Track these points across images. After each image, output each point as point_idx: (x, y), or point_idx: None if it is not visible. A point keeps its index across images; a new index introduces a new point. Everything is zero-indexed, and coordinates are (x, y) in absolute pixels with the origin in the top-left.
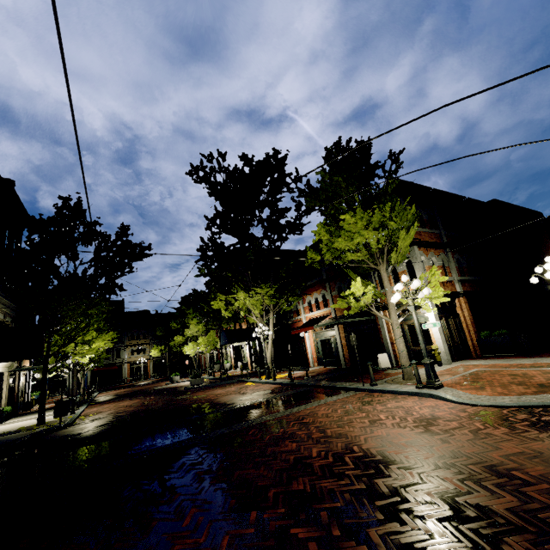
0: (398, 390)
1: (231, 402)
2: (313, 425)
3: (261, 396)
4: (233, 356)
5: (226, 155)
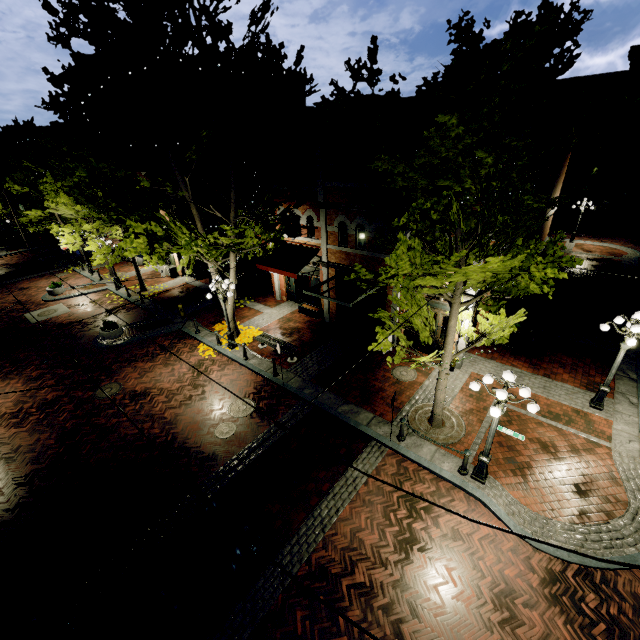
0: (439, 474)
1: (209, 448)
2: (377, 603)
3: (249, 428)
4: None
5: None
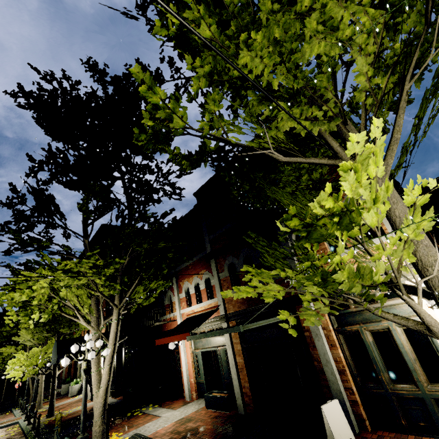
0: None
1: None
2: None
3: None
4: None
5: (79, 84)
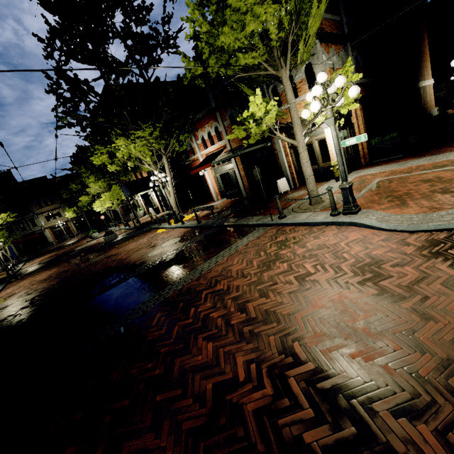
0: (312, 222)
1: (140, 262)
2: (229, 296)
3: (171, 248)
4: (143, 203)
5: None
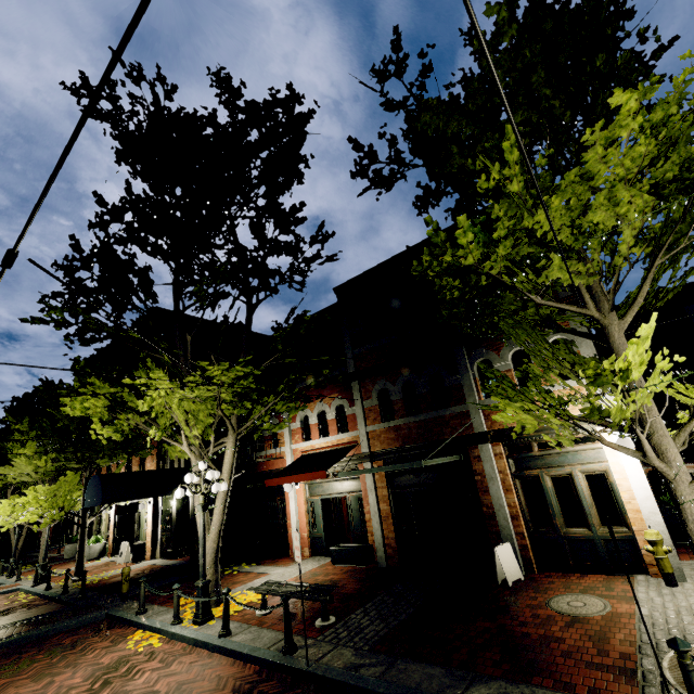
0: None
1: None
2: None
3: None
4: (113, 525)
5: (175, 91)
